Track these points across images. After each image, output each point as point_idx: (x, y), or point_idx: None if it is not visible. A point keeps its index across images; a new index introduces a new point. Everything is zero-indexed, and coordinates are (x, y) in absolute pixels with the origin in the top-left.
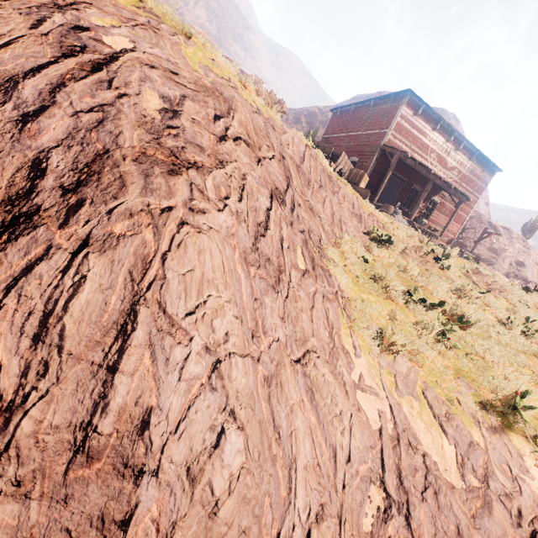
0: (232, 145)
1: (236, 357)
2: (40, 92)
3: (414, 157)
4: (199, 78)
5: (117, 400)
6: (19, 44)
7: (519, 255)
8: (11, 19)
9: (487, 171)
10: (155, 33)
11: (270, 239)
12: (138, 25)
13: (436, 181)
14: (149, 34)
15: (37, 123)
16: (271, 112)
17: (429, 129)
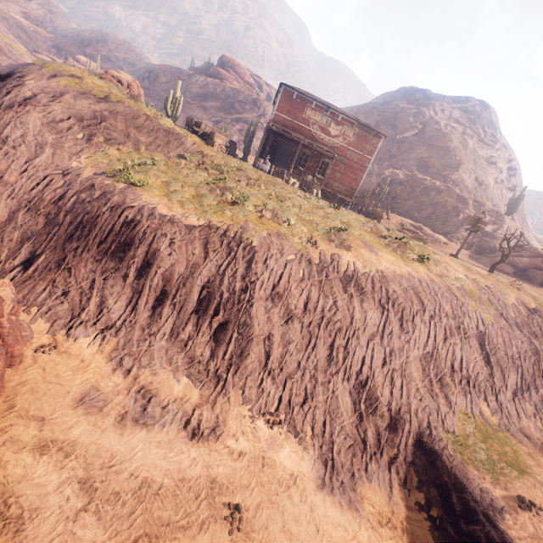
0: (55, 103)
1: (29, 136)
2: (6, 93)
3: (276, 126)
4: (58, 88)
5: (4, 133)
6: (7, 85)
7: (489, 227)
8: (8, 81)
9: (373, 137)
10: (52, 77)
11: (60, 125)
12: (46, 76)
13: (302, 142)
14: (48, 78)
15: (4, 97)
16: (128, 100)
17: (307, 108)
